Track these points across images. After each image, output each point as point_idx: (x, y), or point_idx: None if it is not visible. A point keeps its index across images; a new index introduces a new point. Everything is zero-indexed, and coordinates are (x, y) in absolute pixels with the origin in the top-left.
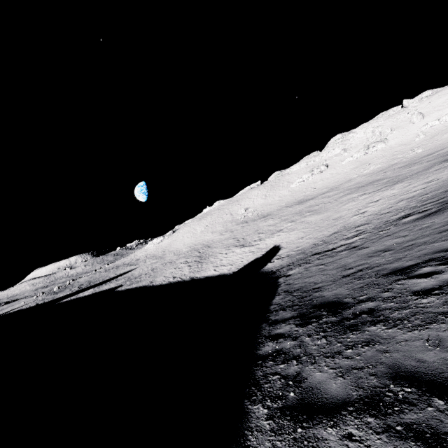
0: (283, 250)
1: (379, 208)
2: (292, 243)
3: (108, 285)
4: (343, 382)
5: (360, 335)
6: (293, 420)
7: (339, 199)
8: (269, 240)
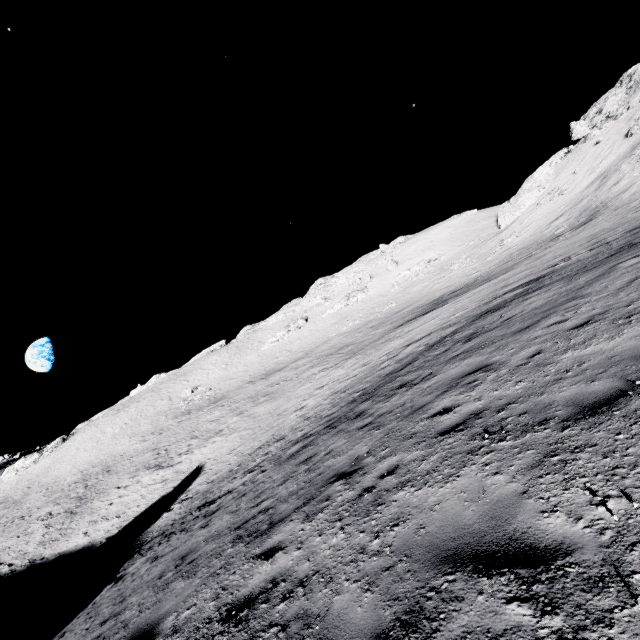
0: (200, 478)
1: (314, 402)
2: (217, 463)
3: None
4: None
5: None
6: None
7: (300, 375)
8: (198, 453)
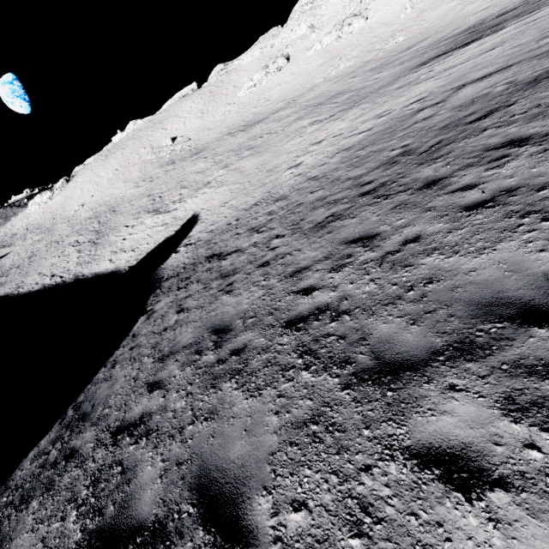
0: (198, 226)
1: (314, 160)
2: (211, 214)
3: None
4: None
5: None
6: None
7: (287, 129)
8: (191, 202)
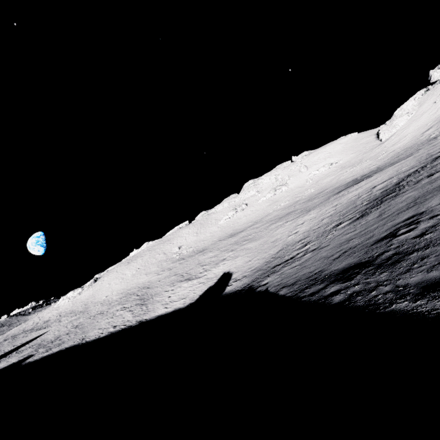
0: (236, 273)
1: (308, 227)
2: (242, 267)
3: (6, 362)
4: (438, 270)
5: (410, 260)
6: (436, 291)
7: (268, 228)
8: (216, 269)
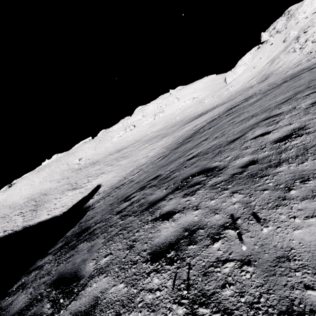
0: (102, 187)
1: (154, 153)
2: (108, 182)
3: None
4: (27, 298)
5: (71, 253)
6: None
7: (139, 148)
8: (95, 181)
